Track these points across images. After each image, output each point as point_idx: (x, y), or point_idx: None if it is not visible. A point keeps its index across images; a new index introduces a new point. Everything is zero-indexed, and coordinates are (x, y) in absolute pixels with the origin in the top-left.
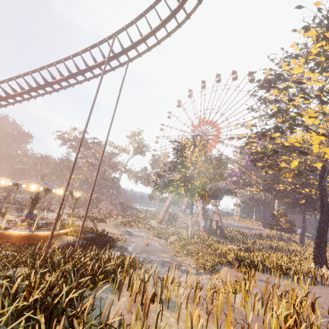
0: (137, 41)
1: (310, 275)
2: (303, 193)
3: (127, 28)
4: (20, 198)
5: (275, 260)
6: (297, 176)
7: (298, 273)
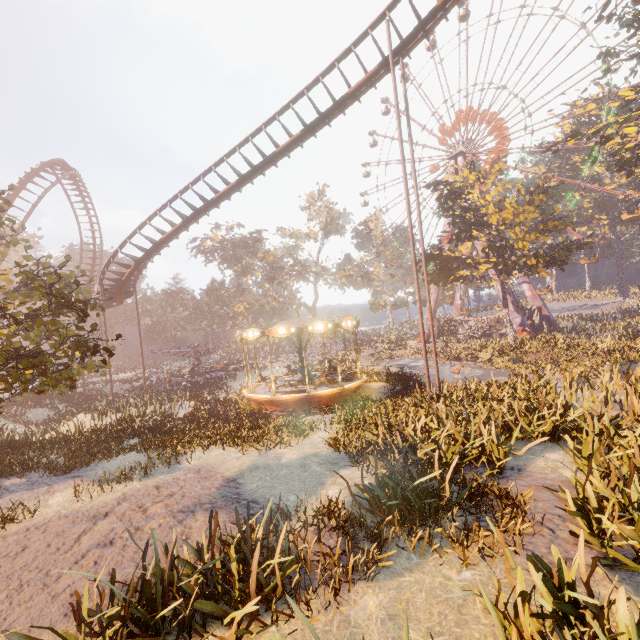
0: (432, 13)
1: None
2: None
3: None
4: (187, 366)
5: None
6: None
7: None
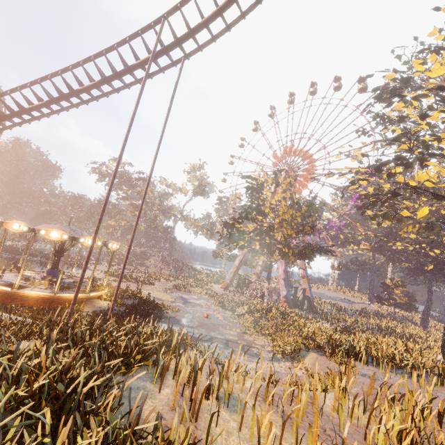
0: (196, 26)
1: (435, 371)
2: (431, 256)
3: (181, 6)
4: (46, 249)
5: (385, 347)
6: (425, 231)
7: (418, 367)
